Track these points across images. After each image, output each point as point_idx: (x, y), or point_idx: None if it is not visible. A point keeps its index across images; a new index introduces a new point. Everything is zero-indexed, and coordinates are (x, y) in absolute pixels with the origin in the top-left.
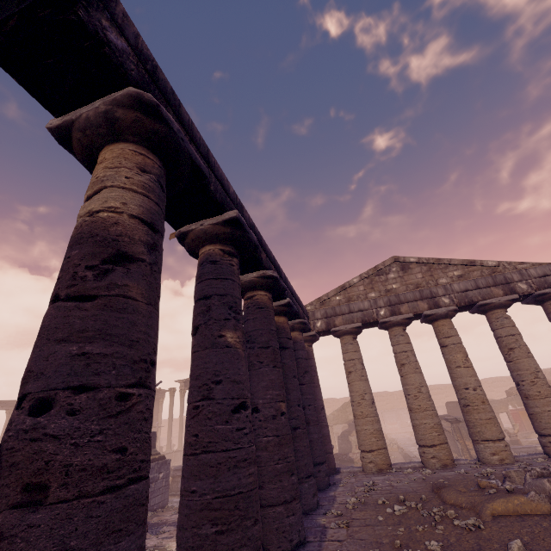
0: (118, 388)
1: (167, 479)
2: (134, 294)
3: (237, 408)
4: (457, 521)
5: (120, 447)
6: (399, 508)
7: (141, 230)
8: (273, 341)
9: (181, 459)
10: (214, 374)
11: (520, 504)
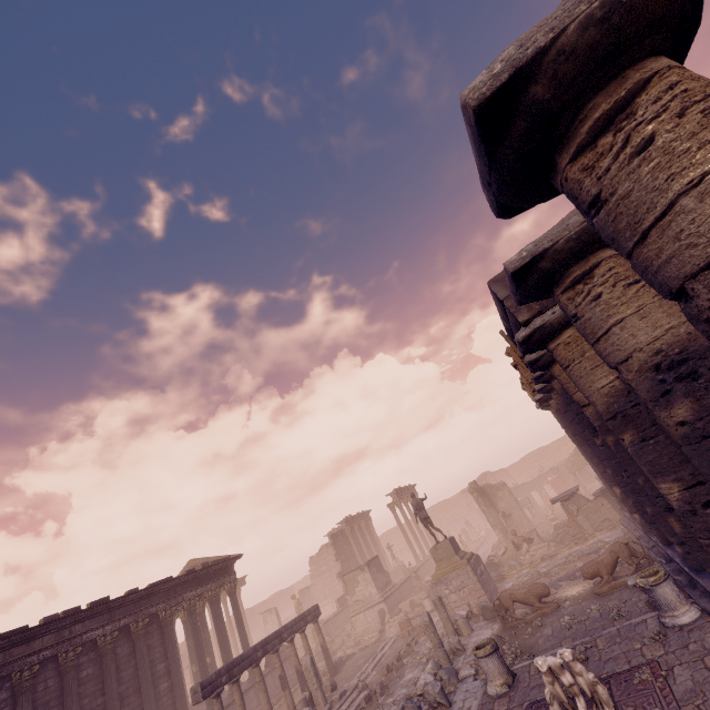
0: None
1: (486, 570)
2: None
3: None
4: None
5: None
6: None
7: None
8: None
9: (432, 567)
10: None
11: None
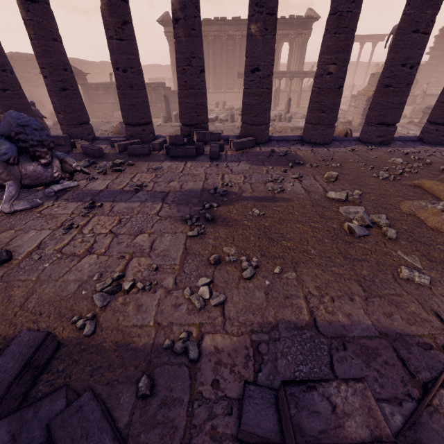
0: (182, 67)
1: None
2: (180, 35)
3: (255, 71)
4: (383, 172)
5: (185, 81)
6: (399, 161)
7: (177, 3)
8: (342, 5)
9: None
10: (246, 53)
11: (441, 191)
